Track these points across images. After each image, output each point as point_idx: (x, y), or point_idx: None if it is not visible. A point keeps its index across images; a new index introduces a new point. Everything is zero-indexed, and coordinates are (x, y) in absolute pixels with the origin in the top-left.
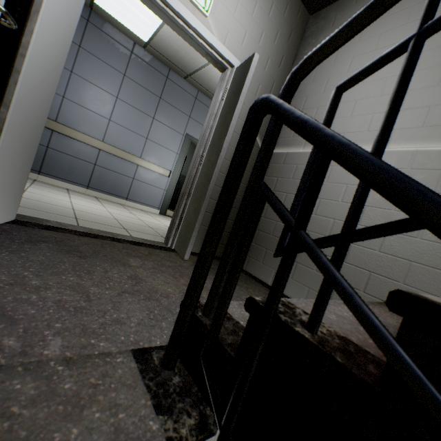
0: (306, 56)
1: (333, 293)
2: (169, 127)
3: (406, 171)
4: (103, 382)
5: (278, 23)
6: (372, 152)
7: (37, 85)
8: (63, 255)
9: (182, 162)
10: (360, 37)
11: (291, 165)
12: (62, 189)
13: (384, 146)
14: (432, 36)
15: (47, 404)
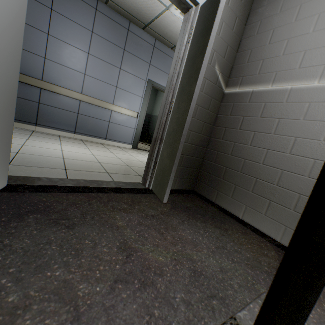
0: None
1: None
2: (134, 75)
3: None
4: None
5: None
6: None
7: None
8: (50, 229)
9: (147, 104)
10: None
11: (258, 103)
12: (55, 137)
13: None
14: None
15: None
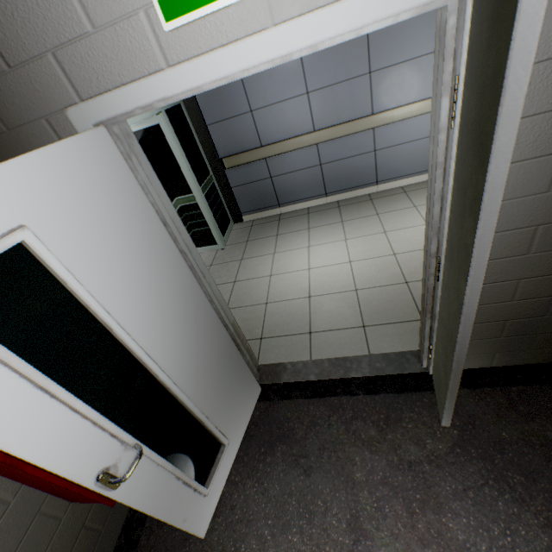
0: None
1: None
2: None
3: None
4: None
5: None
6: None
7: (197, 355)
8: (292, 472)
9: None
10: None
11: None
12: (302, 222)
13: None
14: None
15: None
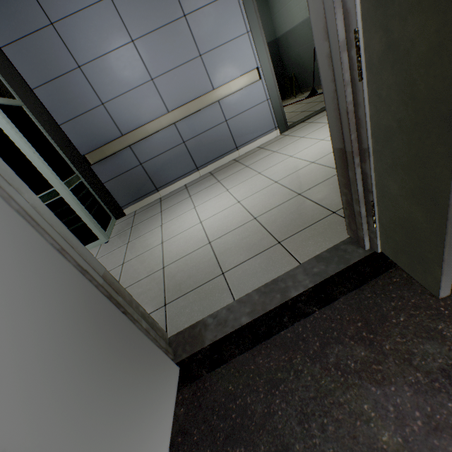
0: None
1: None
2: (210, 4)
3: None
4: None
5: None
6: None
7: None
8: None
9: (262, 37)
10: None
11: None
12: (183, 195)
13: None
14: None
15: None
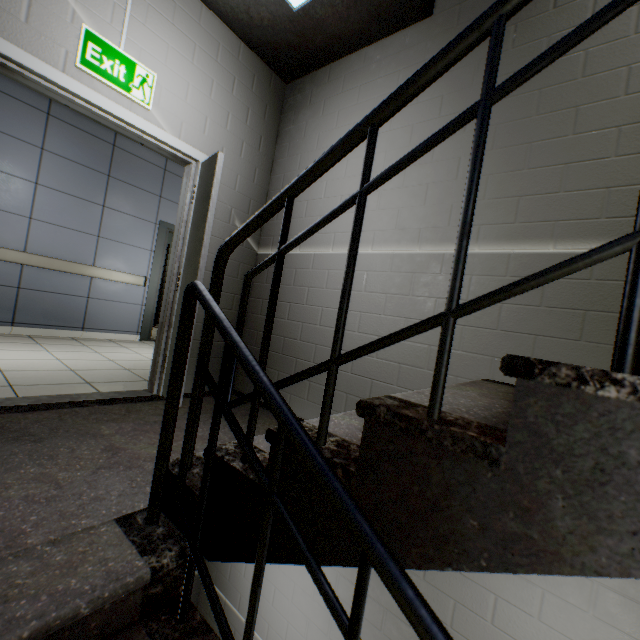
0: (227, 239)
1: (346, 408)
2: (132, 216)
3: (388, 275)
4: (91, 548)
5: (247, 99)
6: (264, 334)
7: None
8: (12, 445)
9: (162, 261)
10: (336, 123)
11: (290, 269)
12: None
13: (269, 330)
14: (394, 135)
15: (46, 572)
